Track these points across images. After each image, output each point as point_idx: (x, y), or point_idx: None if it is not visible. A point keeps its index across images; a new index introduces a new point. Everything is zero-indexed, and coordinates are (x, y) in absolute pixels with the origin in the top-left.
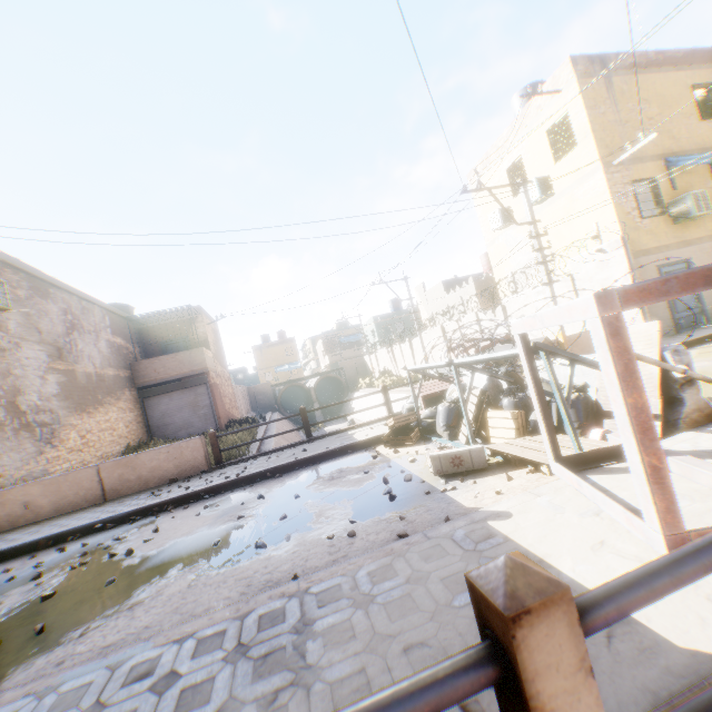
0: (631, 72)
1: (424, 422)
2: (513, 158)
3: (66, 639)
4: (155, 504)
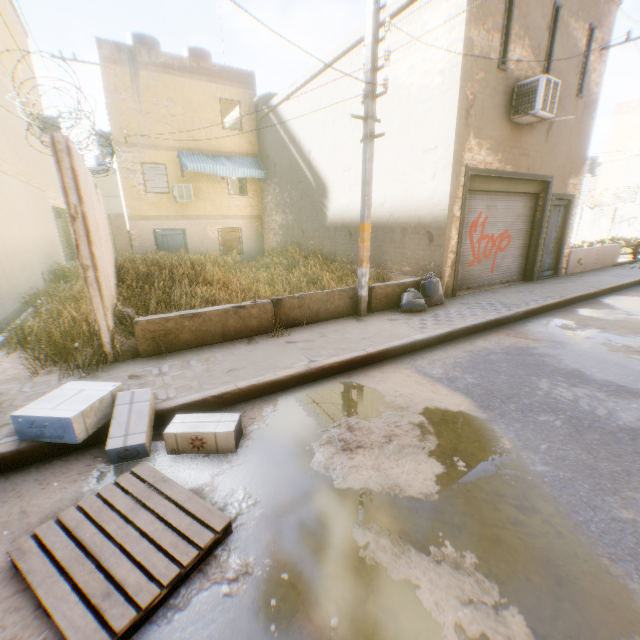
0: None
1: None
2: None
3: None
4: None
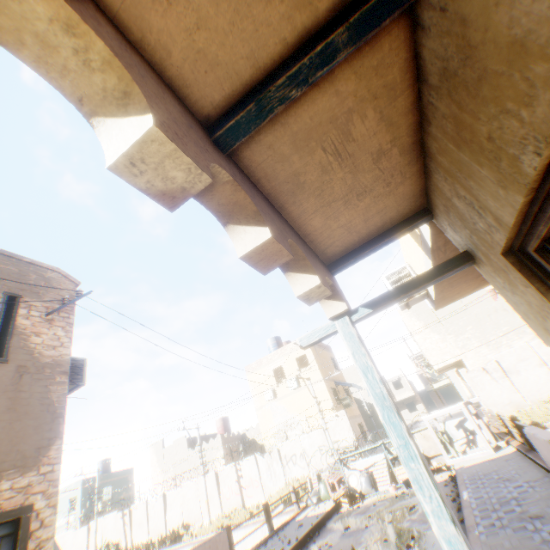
0: (318, 346)
1: (349, 492)
2: (277, 365)
3: (428, 527)
4: None
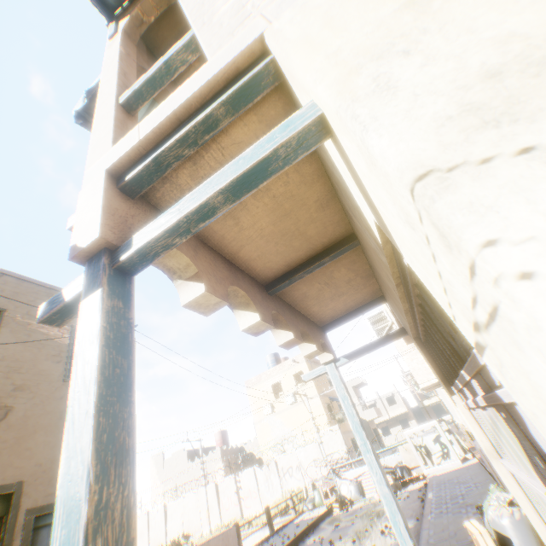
0: (314, 363)
1: (340, 499)
2: (276, 381)
3: None
4: None
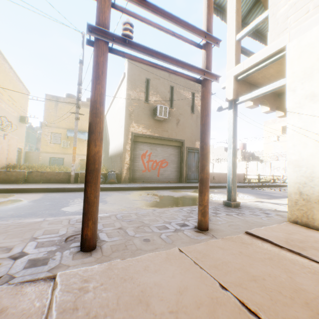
0: None
1: None
2: (285, 124)
3: None
4: (259, 185)
